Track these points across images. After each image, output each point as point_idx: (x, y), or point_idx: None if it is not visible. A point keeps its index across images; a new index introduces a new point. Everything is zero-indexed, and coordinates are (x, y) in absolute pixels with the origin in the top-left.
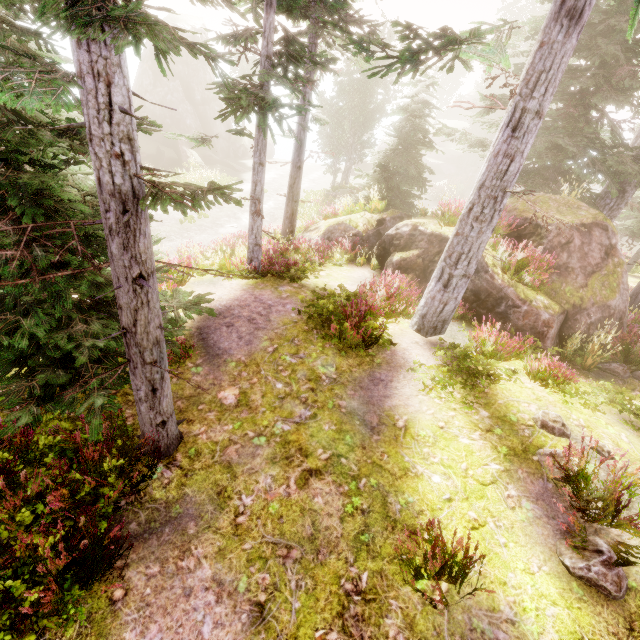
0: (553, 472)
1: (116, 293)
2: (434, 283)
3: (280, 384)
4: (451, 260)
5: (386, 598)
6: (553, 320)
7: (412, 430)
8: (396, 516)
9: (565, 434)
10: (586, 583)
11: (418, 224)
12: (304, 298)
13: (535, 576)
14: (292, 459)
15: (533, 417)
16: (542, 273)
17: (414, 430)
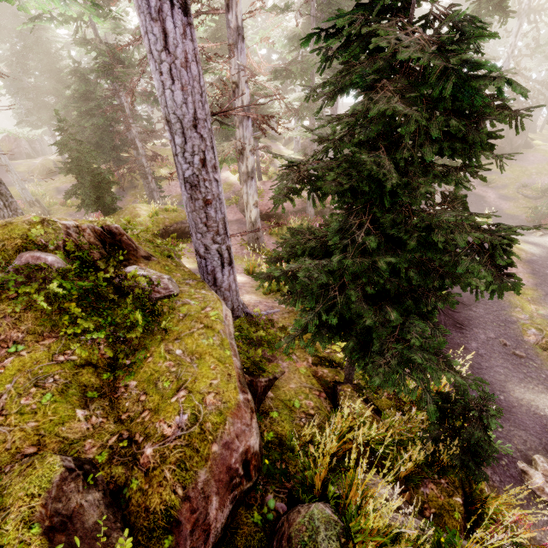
0: None
1: None
2: None
3: None
4: None
5: None
6: None
7: None
8: None
9: None
10: None
11: None
12: None
13: None
14: None
15: None
16: None
17: None
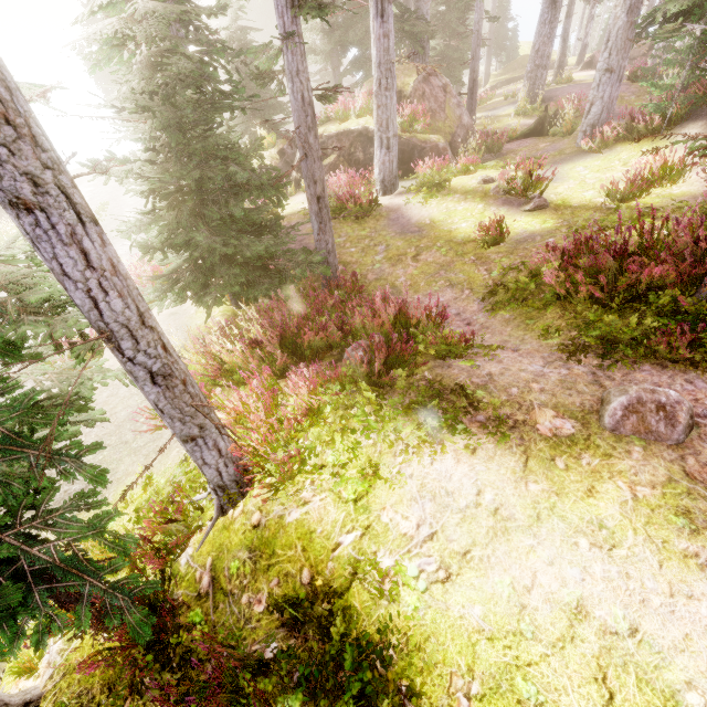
0: (501, 193)
1: (312, 173)
2: (379, 152)
3: (352, 249)
4: (383, 127)
5: (485, 255)
6: (446, 145)
7: (436, 220)
8: (463, 241)
9: (494, 180)
10: (537, 210)
11: (321, 133)
12: (299, 218)
13: (522, 220)
14: (401, 259)
15: (478, 183)
16: (426, 118)
17: (436, 219)
